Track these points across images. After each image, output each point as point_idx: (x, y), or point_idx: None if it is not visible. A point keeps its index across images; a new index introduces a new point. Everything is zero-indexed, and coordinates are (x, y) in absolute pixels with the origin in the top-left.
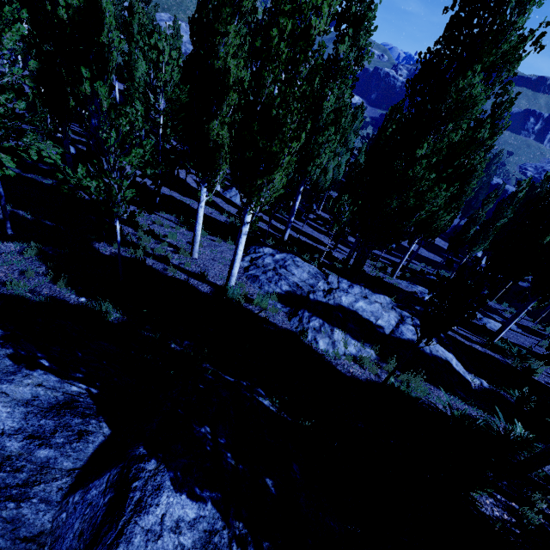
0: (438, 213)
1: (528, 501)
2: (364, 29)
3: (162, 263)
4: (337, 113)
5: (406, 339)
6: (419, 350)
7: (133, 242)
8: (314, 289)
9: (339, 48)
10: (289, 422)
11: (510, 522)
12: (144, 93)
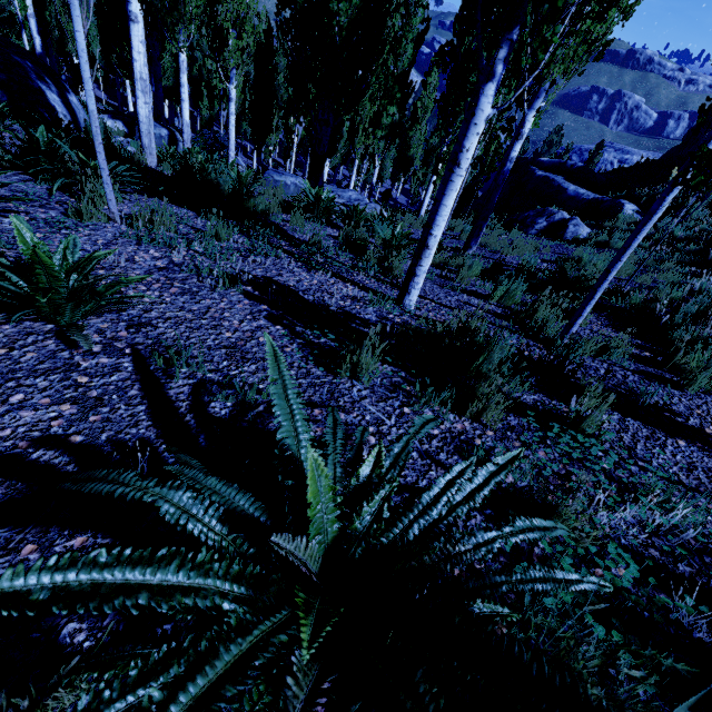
0: None
1: None
2: None
3: None
4: None
5: None
6: None
7: None
8: None
9: None
10: None
11: None
12: None
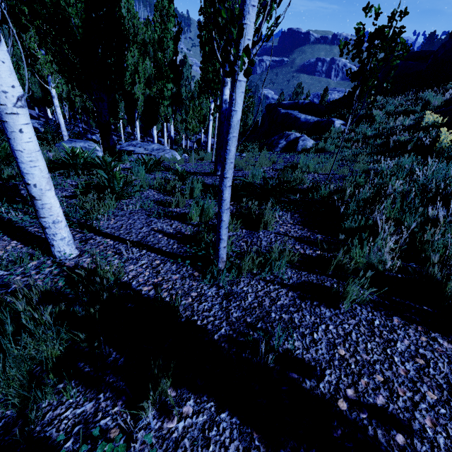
0: None
1: None
2: None
3: None
4: None
5: None
6: None
7: None
8: None
9: None
10: None
11: None
12: None
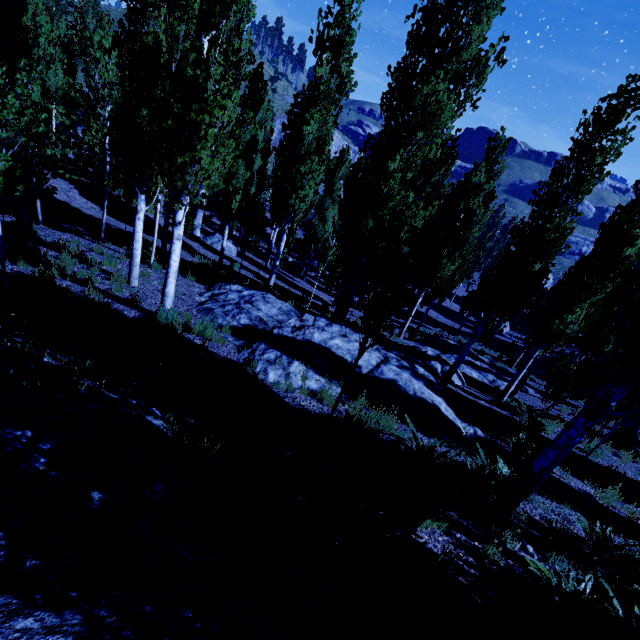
0: (442, 262)
1: (499, 542)
2: (344, 54)
3: (83, 286)
4: (321, 143)
5: (385, 378)
6: (401, 390)
7: (48, 262)
8: (282, 325)
9: (316, 70)
10: (172, 437)
11: (465, 561)
12: (82, 92)
